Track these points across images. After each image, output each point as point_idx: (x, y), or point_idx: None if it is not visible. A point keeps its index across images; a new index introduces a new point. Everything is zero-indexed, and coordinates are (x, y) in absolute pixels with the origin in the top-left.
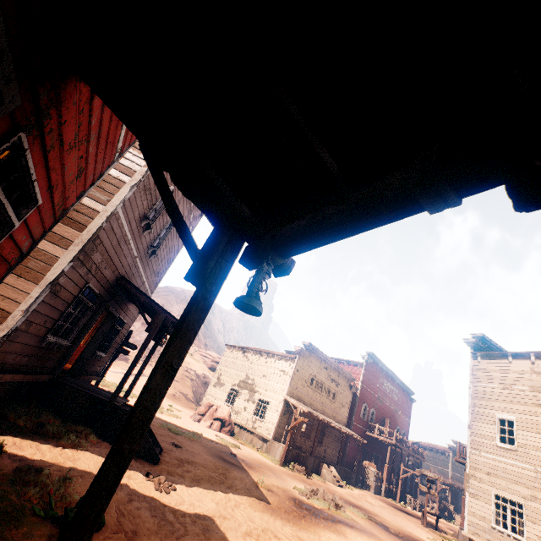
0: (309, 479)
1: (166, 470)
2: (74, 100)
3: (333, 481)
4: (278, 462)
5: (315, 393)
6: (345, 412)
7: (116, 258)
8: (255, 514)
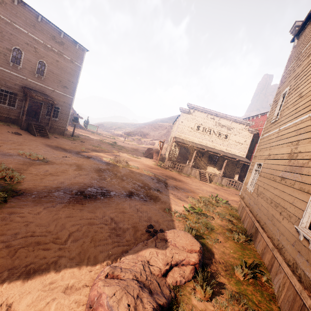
0: (167, 171)
1: (35, 137)
2: None
3: (198, 178)
4: (155, 164)
5: (203, 135)
6: (243, 148)
7: (9, 79)
8: (38, 143)
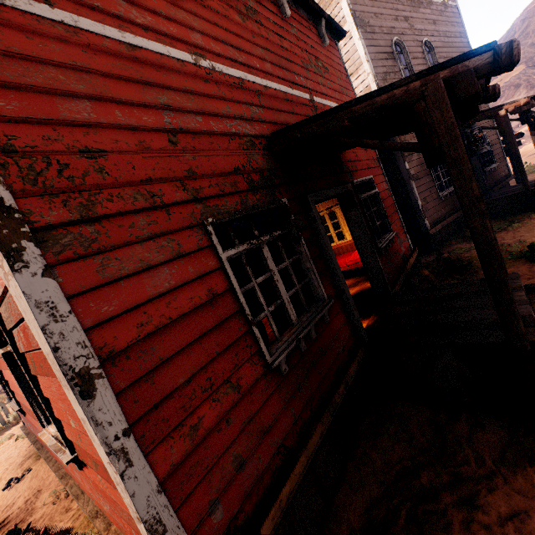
0: None
1: None
2: (344, 154)
3: None
4: None
5: None
6: None
7: None
8: None
